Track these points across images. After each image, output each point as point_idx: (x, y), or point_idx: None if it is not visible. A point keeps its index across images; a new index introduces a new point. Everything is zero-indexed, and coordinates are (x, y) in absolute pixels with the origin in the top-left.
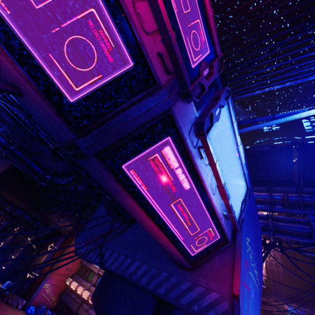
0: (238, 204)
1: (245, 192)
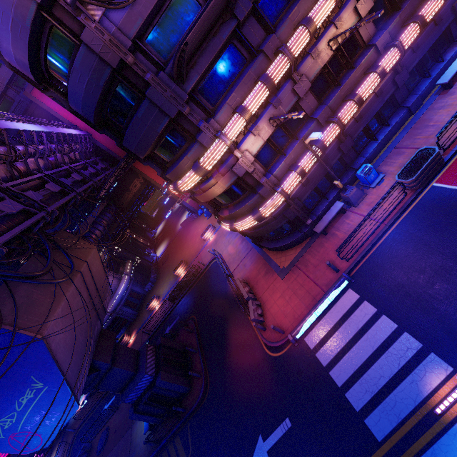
0: None
1: None
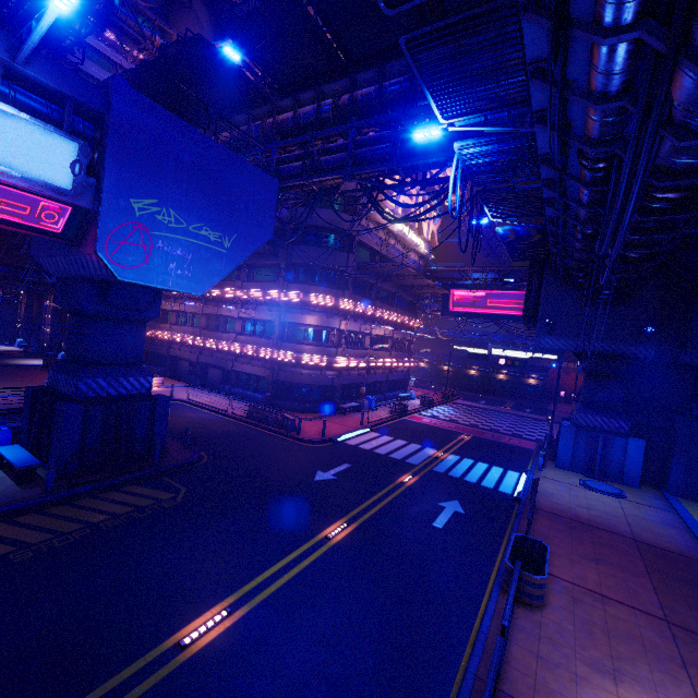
0: (62, 170)
1: (78, 150)
